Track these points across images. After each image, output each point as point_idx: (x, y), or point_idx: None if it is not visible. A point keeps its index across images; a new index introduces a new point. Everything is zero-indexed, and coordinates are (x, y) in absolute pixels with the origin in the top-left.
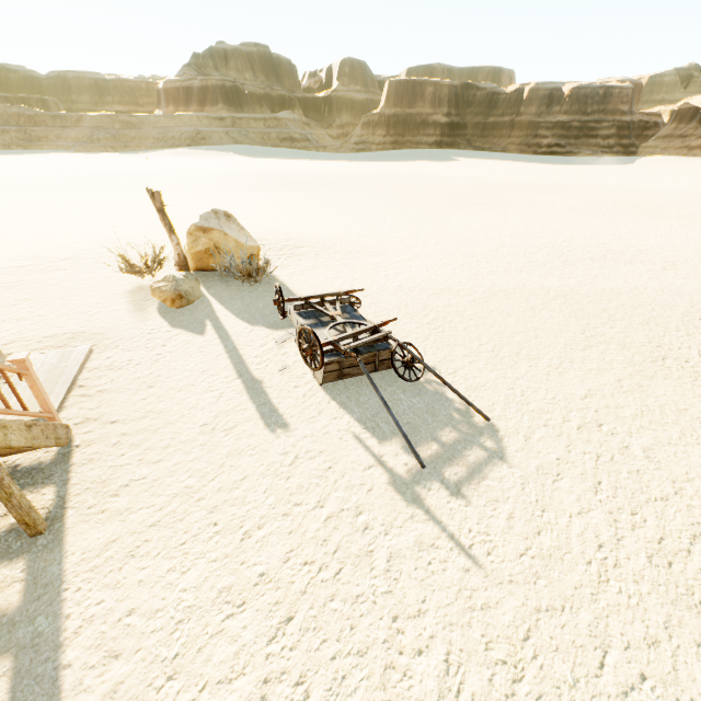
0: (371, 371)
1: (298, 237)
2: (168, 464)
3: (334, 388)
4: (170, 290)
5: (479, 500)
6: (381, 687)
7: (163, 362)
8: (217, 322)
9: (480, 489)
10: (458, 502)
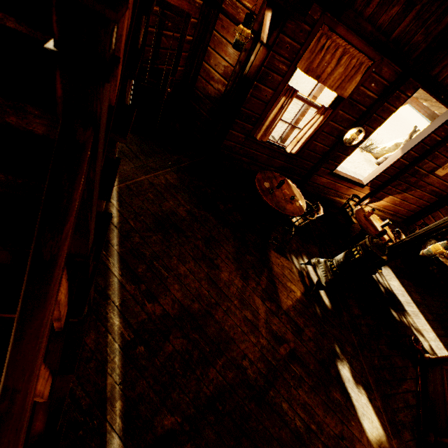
0: None
1: None
2: None
3: None
4: None
5: None
6: None
7: None
8: None
9: None
10: None
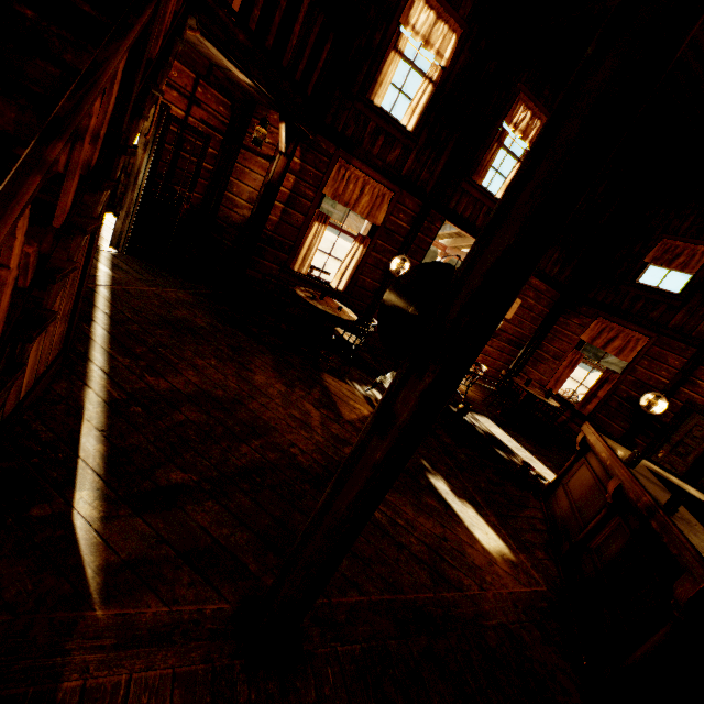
0: None
1: None
2: None
3: None
4: None
5: None
6: None
7: None
8: None
9: None
10: None
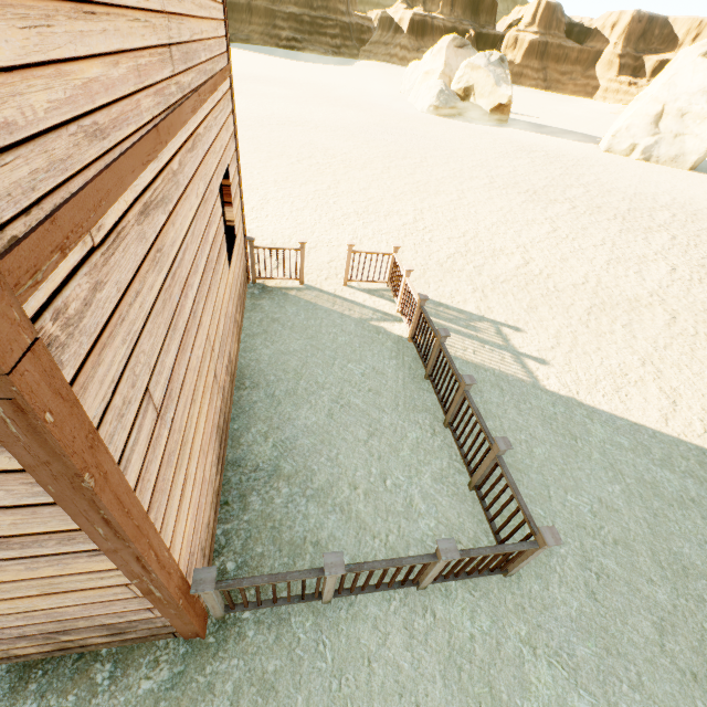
0: None
1: None
2: None
3: None
4: None
5: None
6: None
7: None
8: None
9: None
10: None
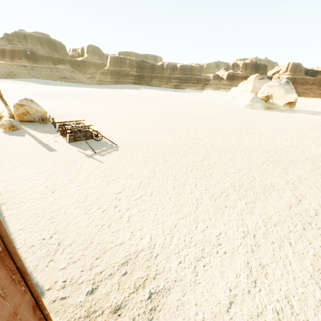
0: (86, 139)
1: (65, 112)
2: (16, 159)
3: (73, 143)
4: (8, 124)
5: (108, 156)
6: (75, 176)
7: (9, 143)
8: (30, 134)
9: (109, 154)
10: (102, 156)
